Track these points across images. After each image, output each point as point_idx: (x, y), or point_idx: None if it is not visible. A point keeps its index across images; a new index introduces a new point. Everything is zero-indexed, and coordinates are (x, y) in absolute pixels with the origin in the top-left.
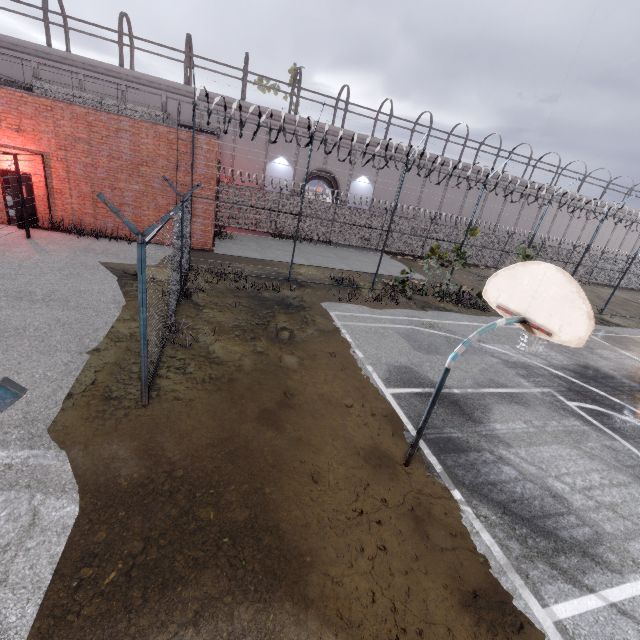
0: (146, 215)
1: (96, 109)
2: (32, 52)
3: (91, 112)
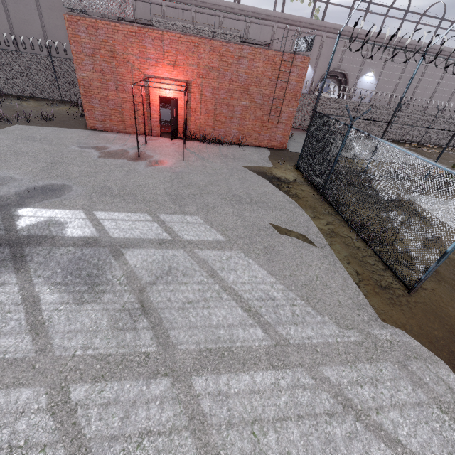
0: (246, 124)
1: (227, 41)
2: None
3: (223, 44)
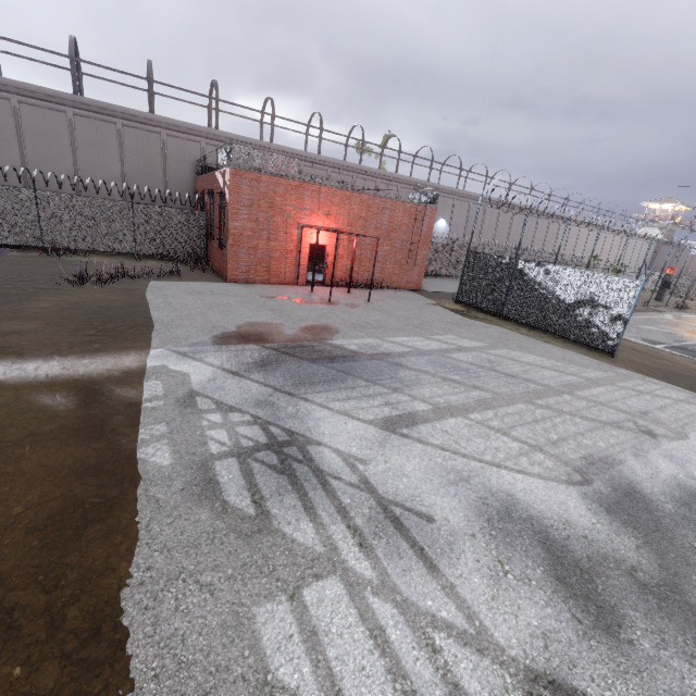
0: (387, 268)
1: (374, 195)
2: (203, 135)
3: (371, 198)
